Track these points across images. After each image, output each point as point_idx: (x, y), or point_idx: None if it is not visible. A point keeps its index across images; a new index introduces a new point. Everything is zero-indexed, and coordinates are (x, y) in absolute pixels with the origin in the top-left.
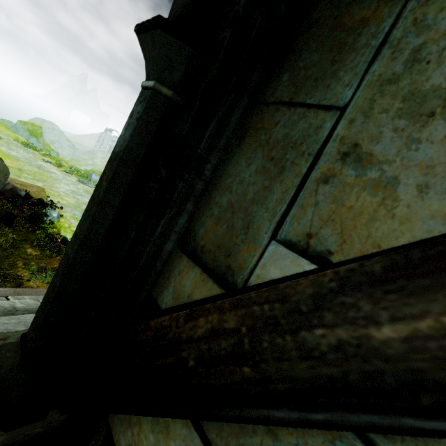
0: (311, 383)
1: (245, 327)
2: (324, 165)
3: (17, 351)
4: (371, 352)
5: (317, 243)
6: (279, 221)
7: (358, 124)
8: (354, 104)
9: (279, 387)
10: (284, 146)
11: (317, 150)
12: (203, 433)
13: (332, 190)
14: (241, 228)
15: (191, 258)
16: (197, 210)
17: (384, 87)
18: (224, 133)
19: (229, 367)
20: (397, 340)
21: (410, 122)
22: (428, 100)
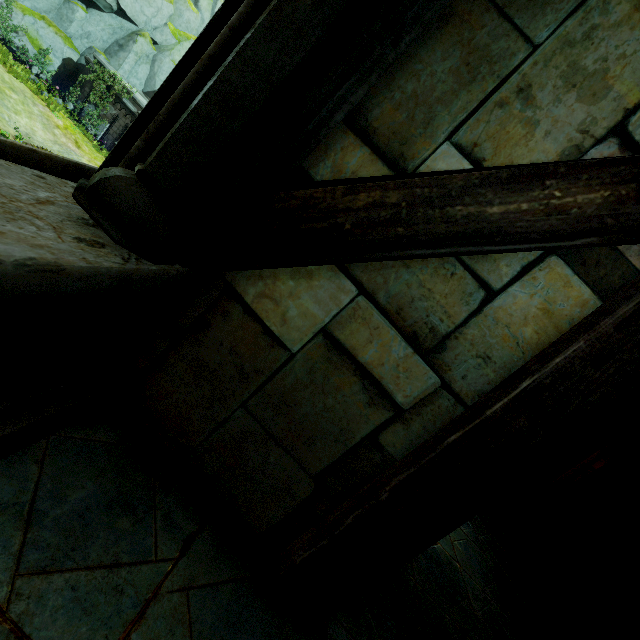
0: (444, 235)
1: (405, 202)
2: (505, 92)
3: (140, 188)
4: (483, 219)
5: (479, 152)
6: (456, 127)
7: (538, 69)
8: (543, 48)
9: (423, 239)
10: (482, 57)
11: (505, 76)
12: (349, 273)
13: (502, 115)
14: (422, 122)
15: (360, 138)
16: (374, 86)
17: (565, 46)
18: (435, 5)
19: (386, 229)
20: (498, 214)
21: (563, 86)
22: (578, 75)
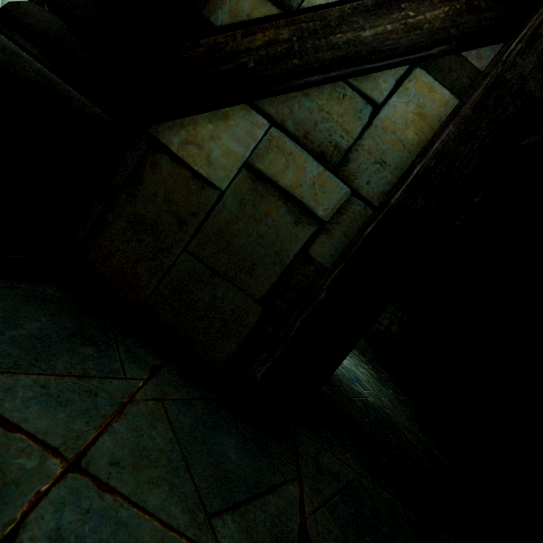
0: (332, 61)
1: (296, 37)
2: None
3: (52, 16)
4: (359, 43)
5: None
6: None
7: None
8: None
9: (315, 66)
10: None
11: None
12: (259, 109)
13: None
14: None
15: None
16: None
17: None
18: None
19: (283, 62)
20: (370, 36)
21: None
22: None
